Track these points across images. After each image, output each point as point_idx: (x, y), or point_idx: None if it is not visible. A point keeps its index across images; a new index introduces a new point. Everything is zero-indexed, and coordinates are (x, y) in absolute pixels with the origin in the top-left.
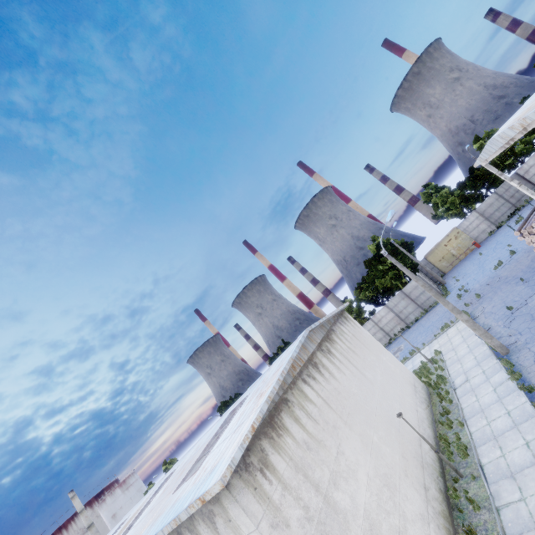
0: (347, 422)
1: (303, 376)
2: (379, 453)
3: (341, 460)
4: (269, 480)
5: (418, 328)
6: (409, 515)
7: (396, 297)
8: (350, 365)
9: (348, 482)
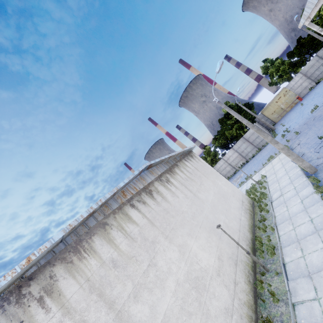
0: (168, 236)
1: (132, 202)
2: (195, 259)
3: (151, 271)
4: (47, 308)
5: (253, 161)
6: (213, 312)
7: (239, 141)
8: (186, 190)
9: (152, 292)
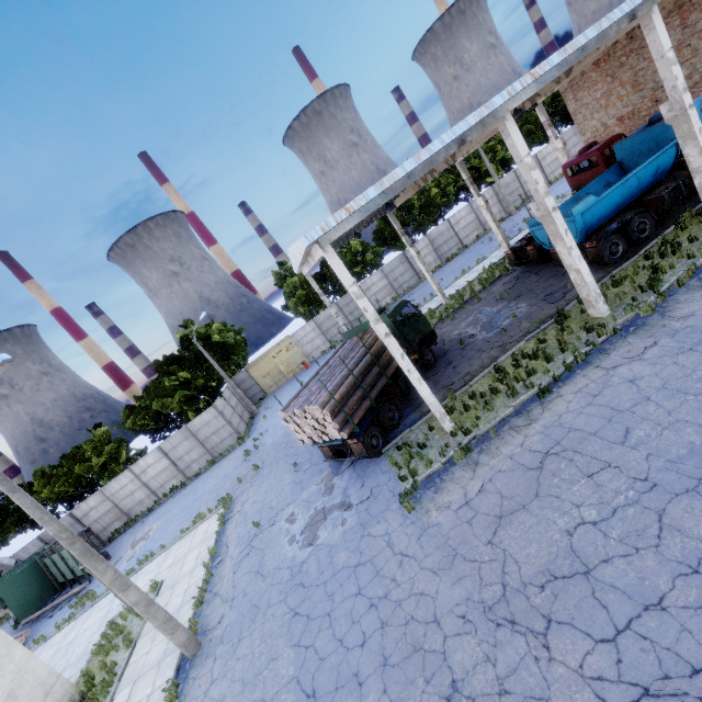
0: None
1: None
2: None
3: None
4: None
5: (190, 493)
6: None
7: (177, 435)
8: None
9: None
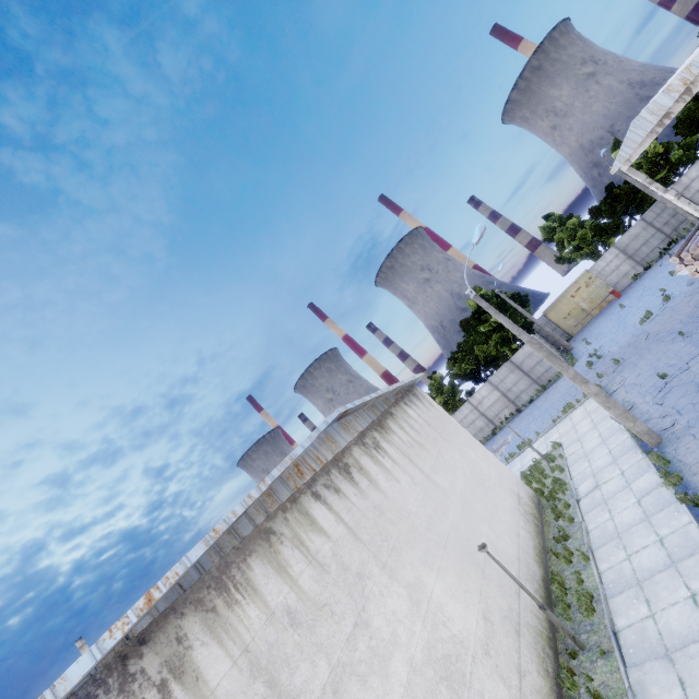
0: (387, 564)
1: (315, 488)
2: (440, 617)
3: (360, 639)
4: None
5: (532, 411)
6: None
7: (503, 369)
8: (412, 467)
9: (366, 684)
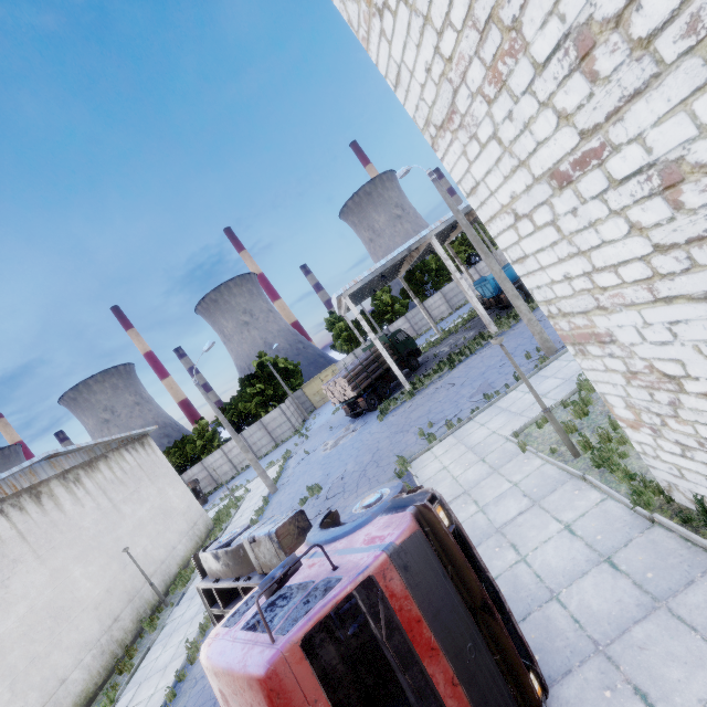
0: (42, 556)
1: (2, 505)
2: (70, 587)
3: None
4: None
5: (261, 463)
6: (66, 643)
7: (254, 426)
8: (103, 497)
9: None
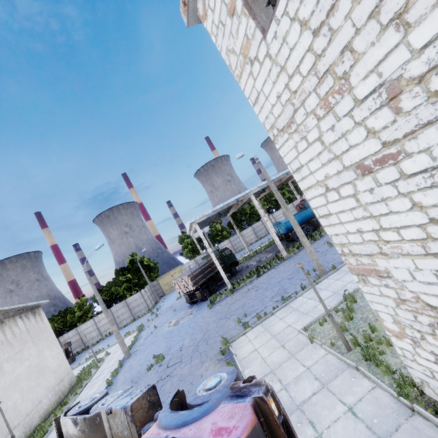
0: None
1: None
2: None
3: None
4: None
5: (121, 332)
6: None
7: (120, 304)
8: None
9: None
